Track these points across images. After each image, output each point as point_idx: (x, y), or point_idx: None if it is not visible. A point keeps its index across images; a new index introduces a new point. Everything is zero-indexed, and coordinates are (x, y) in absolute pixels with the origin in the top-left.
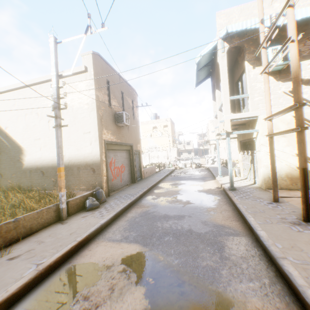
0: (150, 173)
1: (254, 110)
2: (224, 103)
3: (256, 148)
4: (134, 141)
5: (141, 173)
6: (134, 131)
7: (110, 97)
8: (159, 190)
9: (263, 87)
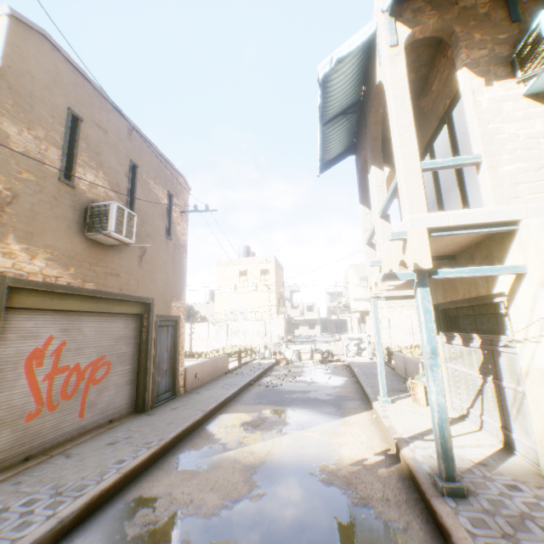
0: (210, 375)
1: (503, 201)
2: (404, 180)
3: (514, 329)
4: (162, 291)
5: (174, 379)
6: (165, 265)
7: (77, 157)
8: (195, 452)
9: (524, 135)
